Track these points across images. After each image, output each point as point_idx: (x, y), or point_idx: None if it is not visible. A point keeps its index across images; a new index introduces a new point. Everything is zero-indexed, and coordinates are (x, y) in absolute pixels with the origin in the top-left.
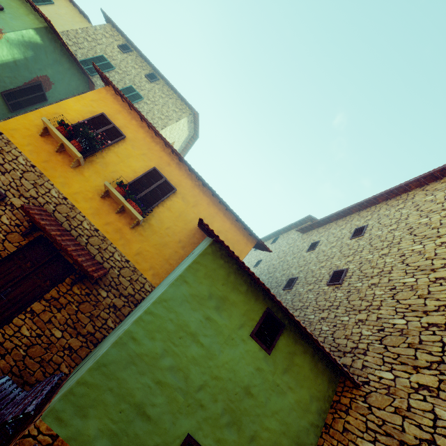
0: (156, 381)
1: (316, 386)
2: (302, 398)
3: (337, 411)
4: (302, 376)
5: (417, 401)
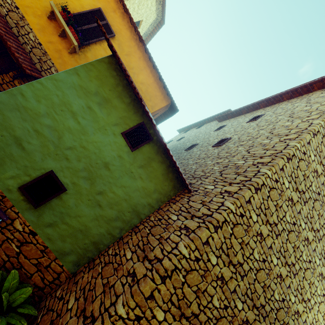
0: (35, 129)
1: (162, 185)
2: (148, 188)
3: (170, 203)
4: (153, 175)
5: (218, 198)
